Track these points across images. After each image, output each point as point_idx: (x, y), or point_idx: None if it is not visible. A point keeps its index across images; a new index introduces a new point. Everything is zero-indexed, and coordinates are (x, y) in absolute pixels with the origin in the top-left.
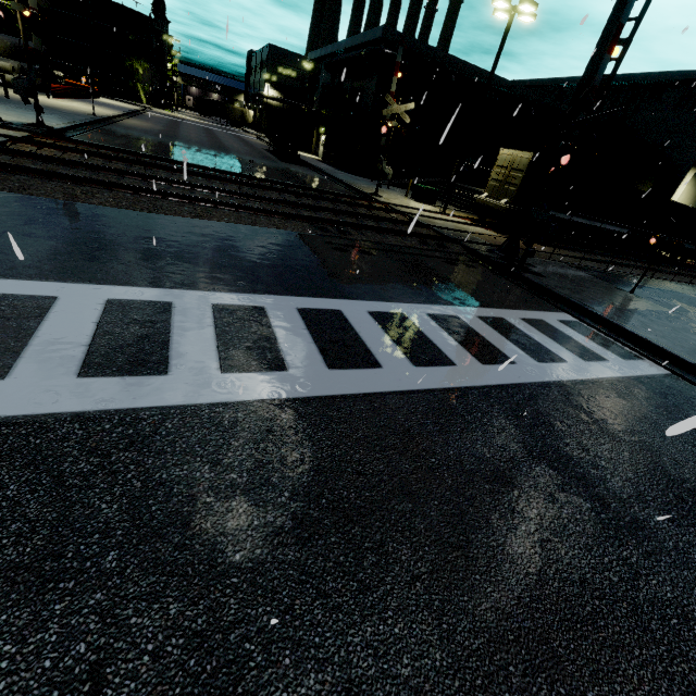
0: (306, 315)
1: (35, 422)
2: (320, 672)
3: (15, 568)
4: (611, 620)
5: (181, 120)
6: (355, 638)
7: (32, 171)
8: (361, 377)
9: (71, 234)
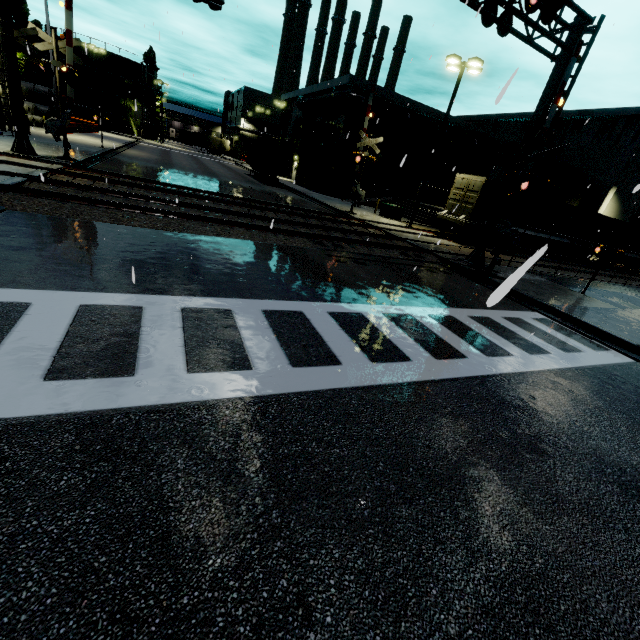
0: (337, 318)
1: (172, 410)
2: (461, 600)
3: (210, 523)
4: None
5: (169, 149)
6: (476, 574)
7: (81, 199)
8: (399, 369)
9: (129, 253)
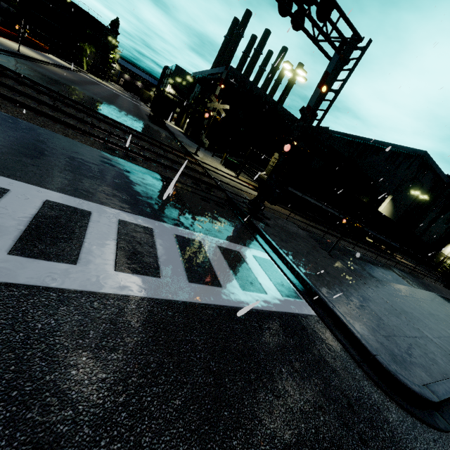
0: None
1: None
2: None
3: None
4: None
5: (102, 84)
6: None
7: None
8: None
9: None
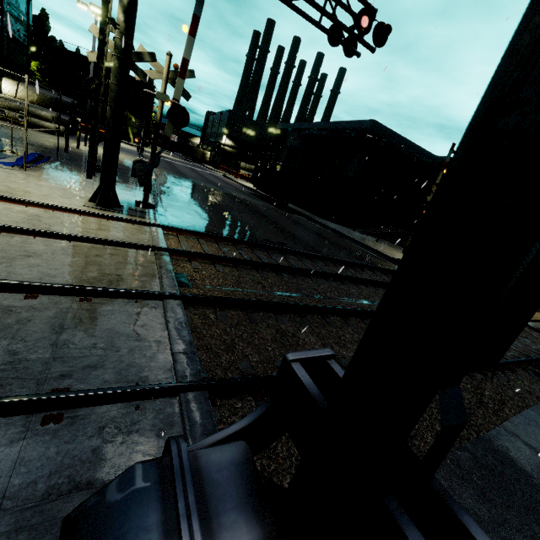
0: None
1: None
2: None
3: None
4: None
5: (167, 159)
6: None
7: None
8: None
9: None
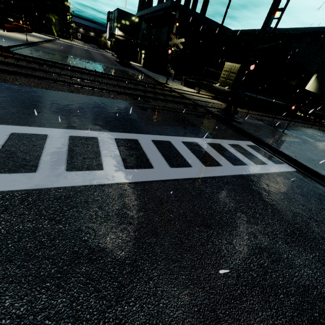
0: (118, 142)
1: None
2: None
3: None
4: (249, 297)
5: (73, 45)
6: (110, 314)
7: None
8: (141, 173)
9: None
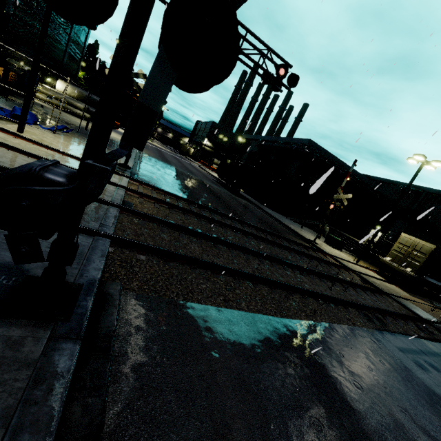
0: None
1: None
2: None
3: None
4: None
5: (159, 148)
6: None
7: (184, 257)
8: None
9: (316, 437)
